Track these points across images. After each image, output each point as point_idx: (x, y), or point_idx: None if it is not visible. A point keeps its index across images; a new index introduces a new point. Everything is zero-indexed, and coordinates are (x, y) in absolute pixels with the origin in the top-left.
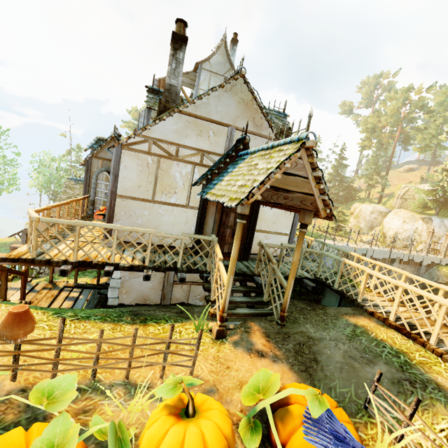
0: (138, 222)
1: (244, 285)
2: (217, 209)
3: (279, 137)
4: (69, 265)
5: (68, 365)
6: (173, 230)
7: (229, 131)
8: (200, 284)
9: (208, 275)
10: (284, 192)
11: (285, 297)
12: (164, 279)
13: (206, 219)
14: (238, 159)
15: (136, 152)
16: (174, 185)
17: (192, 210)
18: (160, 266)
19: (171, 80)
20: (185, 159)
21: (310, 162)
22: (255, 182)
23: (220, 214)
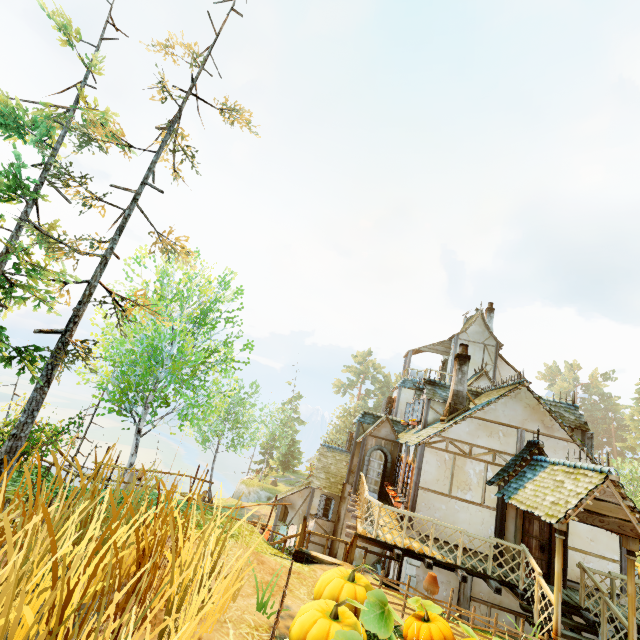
0: (436, 515)
1: (570, 619)
2: (517, 514)
3: (574, 432)
4: (399, 550)
5: (453, 629)
6: (469, 530)
7: (518, 432)
8: (502, 609)
9: (523, 592)
10: (598, 516)
11: (629, 639)
12: (459, 590)
13: (505, 523)
14: (534, 463)
15: (436, 449)
16: (469, 482)
17: (488, 510)
18: (471, 569)
19: (458, 387)
20: (478, 458)
21: (618, 491)
22: (568, 503)
23: (522, 520)
